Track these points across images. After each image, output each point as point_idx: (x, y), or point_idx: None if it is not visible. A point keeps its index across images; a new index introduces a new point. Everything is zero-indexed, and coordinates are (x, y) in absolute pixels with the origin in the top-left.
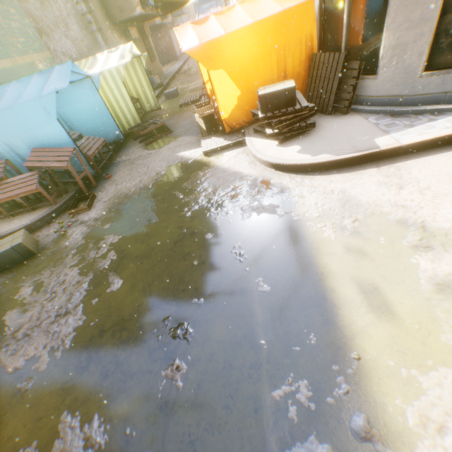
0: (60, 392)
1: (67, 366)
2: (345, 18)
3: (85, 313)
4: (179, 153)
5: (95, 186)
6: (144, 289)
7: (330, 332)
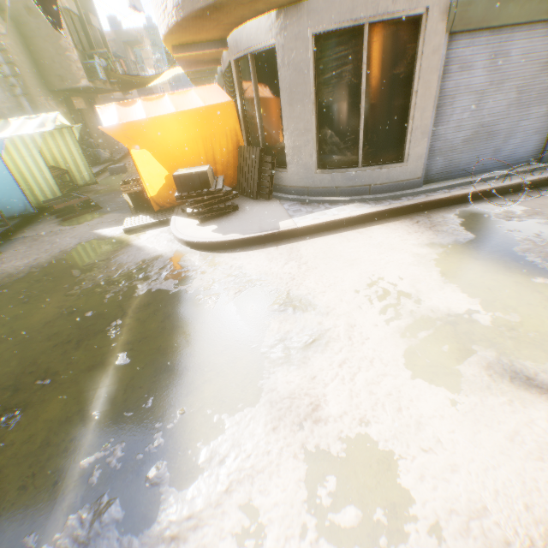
0: None
1: None
2: (258, 120)
3: None
4: (99, 230)
5: None
6: None
7: (169, 393)
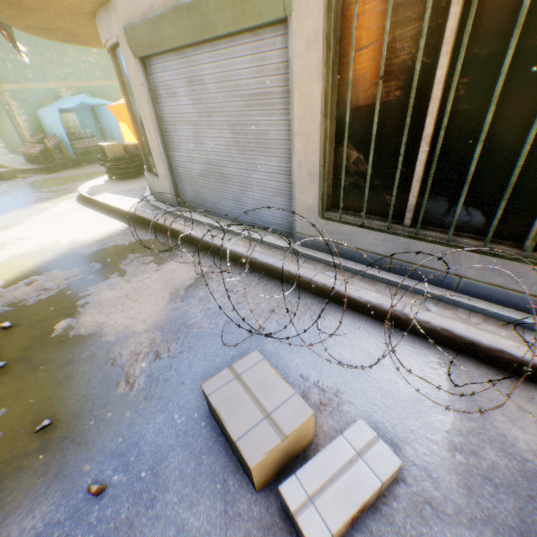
0: None
1: None
2: None
3: None
4: None
5: (71, 166)
6: None
7: None
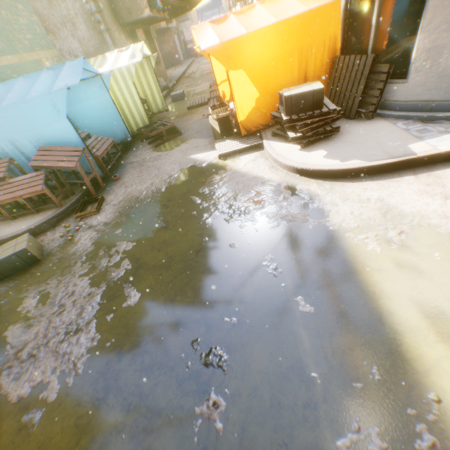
0: (73, 429)
1: (81, 397)
2: (373, 20)
3: (98, 331)
4: (192, 156)
5: (103, 188)
6: (166, 304)
7: (395, 365)
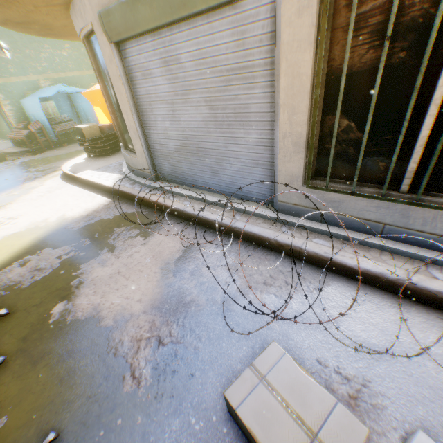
0: None
1: None
2: None
3: None
4: None
5: (53, 147)
6: None
7: None
